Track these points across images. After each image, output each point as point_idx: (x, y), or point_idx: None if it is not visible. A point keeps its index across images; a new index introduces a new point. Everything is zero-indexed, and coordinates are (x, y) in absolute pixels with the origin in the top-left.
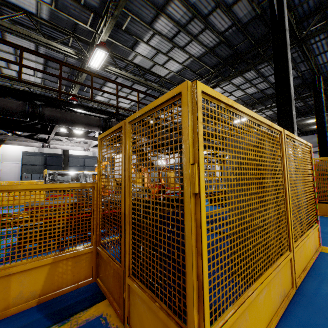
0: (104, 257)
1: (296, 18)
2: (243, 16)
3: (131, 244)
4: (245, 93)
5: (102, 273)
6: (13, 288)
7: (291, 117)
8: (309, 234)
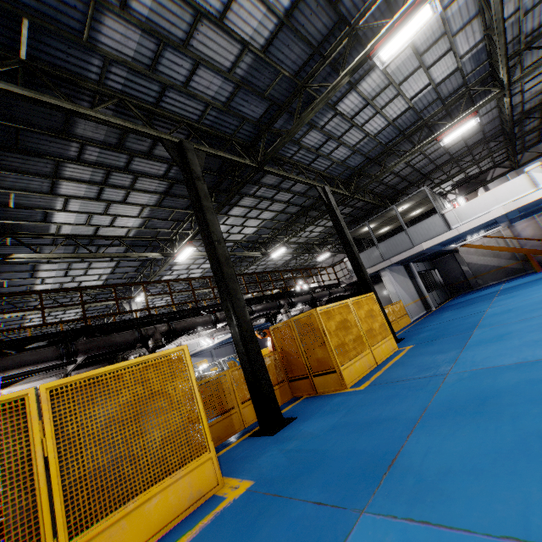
0: None
1: (243, 143)
2: None
3: None
4: (262, 220)
5: None
6: None
7: (225, 284)
8: (157, 489)
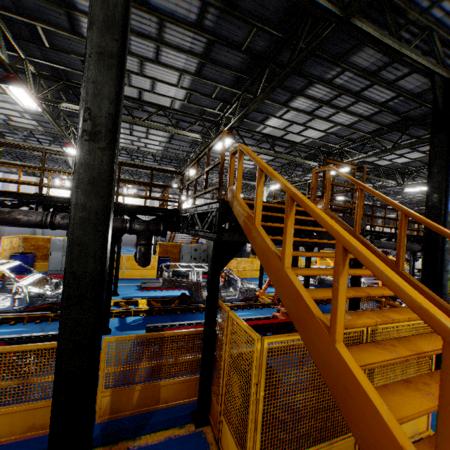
0: None
1: None
2: None
3: None
4: None
5: None
6: None
7: None
8: None
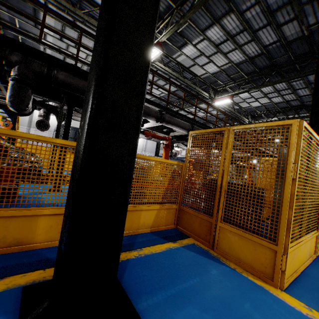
0: (190, 212)
1: None
2: (290, 34)
3: (224, 204)
4: (270, 101)
5: (185, 222)
6: (141, 218)
7: None
8: None
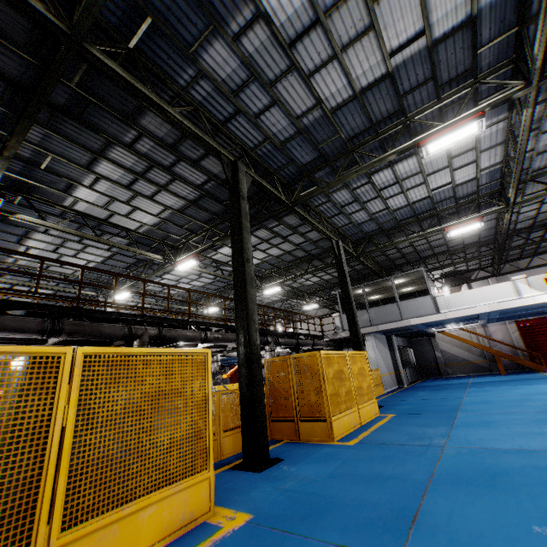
0: None
1: (283, 180)
2: (218, 171)
3: None
4: (268, 255)
5: None
6: None
7: (246, 302)
8: (155, 498)
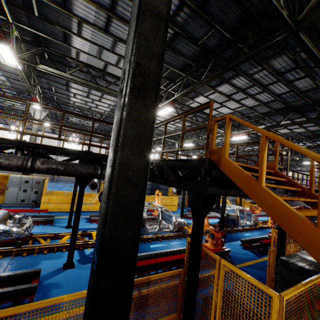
0: None
1: None
2: None
3: None
4: None
5: None
6: None
7: None
8: None
